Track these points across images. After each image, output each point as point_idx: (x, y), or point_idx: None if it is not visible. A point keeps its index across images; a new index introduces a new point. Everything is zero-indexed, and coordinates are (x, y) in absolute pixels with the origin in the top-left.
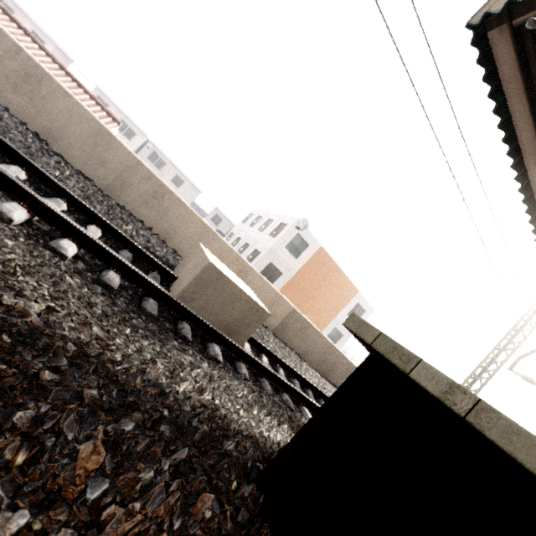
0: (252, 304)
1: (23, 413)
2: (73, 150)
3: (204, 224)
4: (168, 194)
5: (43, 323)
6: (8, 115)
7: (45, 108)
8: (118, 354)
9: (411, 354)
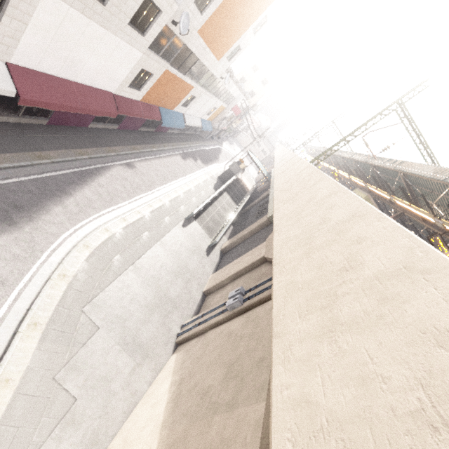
0: None
1: None
2: None
3: None
4: None
5: None
6: None
7: None
8: None
9: None
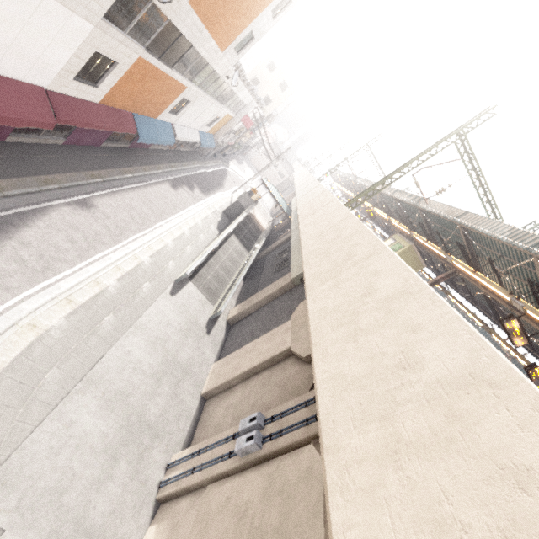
0: None
1: None
2: None
3: None
4: None
5: None
6: None
7: None
8: None
9: None
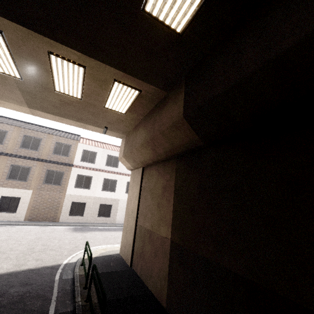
0: None
1: None
2: None
3: None
4: None
5: None
6: None
7: None
8: None
9: None
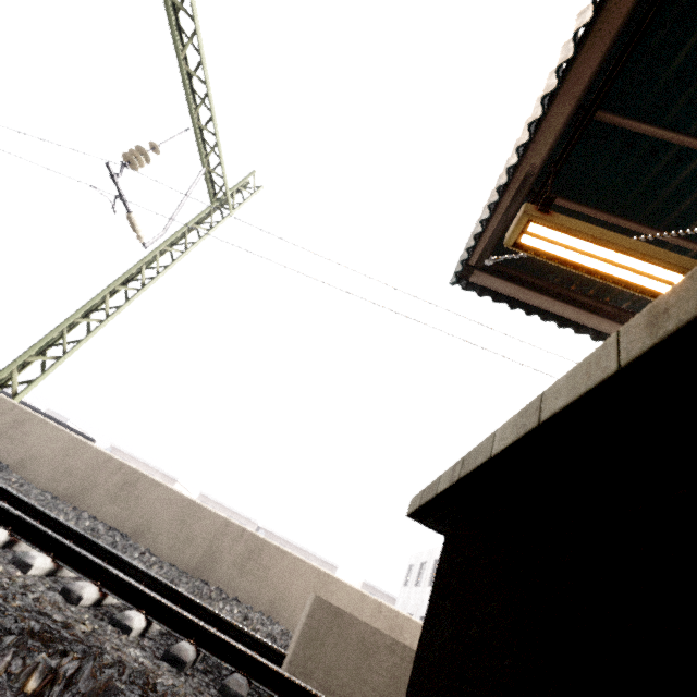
0: (399, 650)
1: (45, 658)
2: (160, 538)
3: (317, 569)
4: (265, 547)
5: (85, 638)
6: (103, 525)
7: (137, 506)
8: (164, 679)
9: (437, 478)
